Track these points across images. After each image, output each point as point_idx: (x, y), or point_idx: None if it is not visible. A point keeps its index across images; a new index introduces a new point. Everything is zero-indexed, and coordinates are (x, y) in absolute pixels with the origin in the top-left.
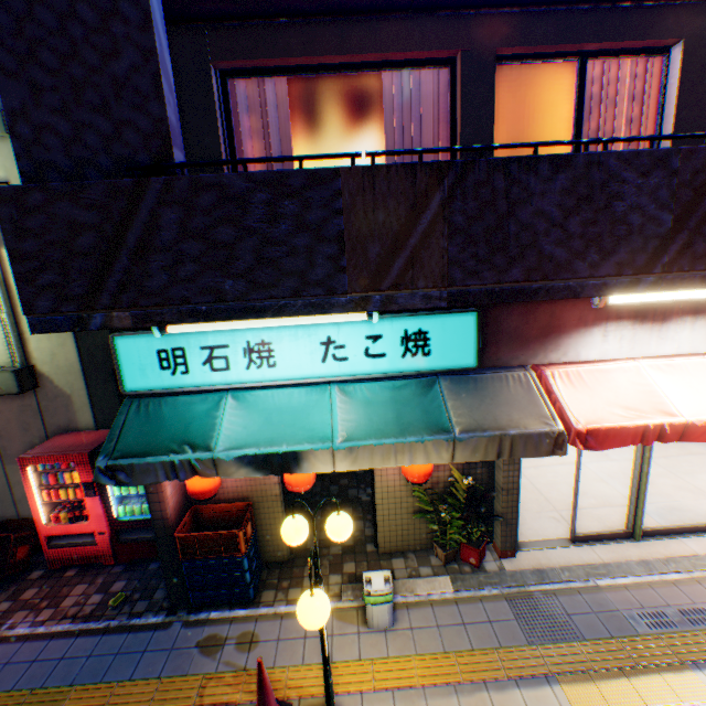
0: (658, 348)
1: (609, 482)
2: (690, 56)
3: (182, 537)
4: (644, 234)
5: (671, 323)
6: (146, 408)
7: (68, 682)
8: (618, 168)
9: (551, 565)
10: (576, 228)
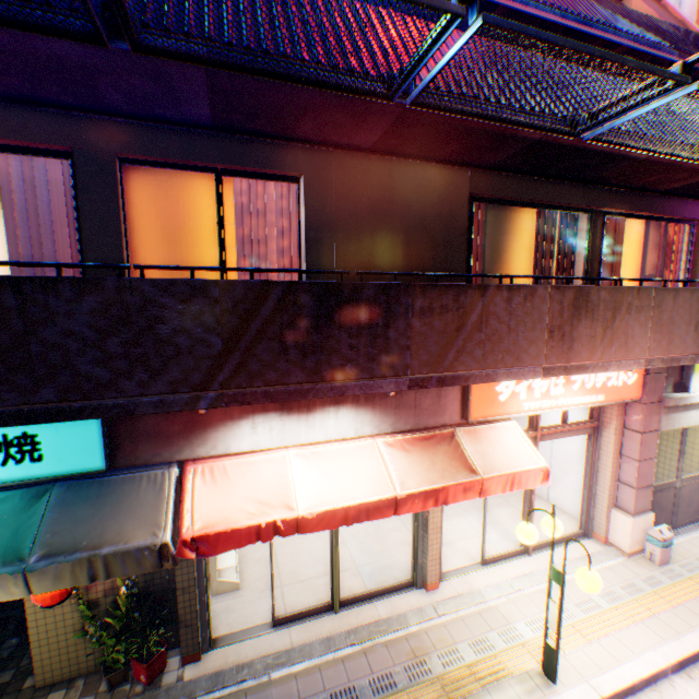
0: (309, 435)
1: (348, 543)
2: (312, 188)
3: None
4: (196, 354)
5: (318, 413)
6: None
7: None
8: (156, 293)
9: (237, 662)
10: (117, 348)
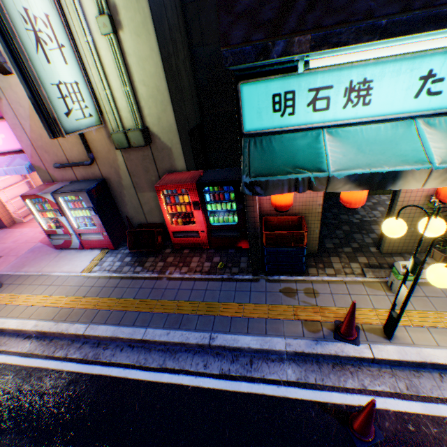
0: None
1: None
2: None
3: (266, 234)
4: None
5: None
6: (259, 144)
7: (216, 301)
8: None
9: None
10: None
